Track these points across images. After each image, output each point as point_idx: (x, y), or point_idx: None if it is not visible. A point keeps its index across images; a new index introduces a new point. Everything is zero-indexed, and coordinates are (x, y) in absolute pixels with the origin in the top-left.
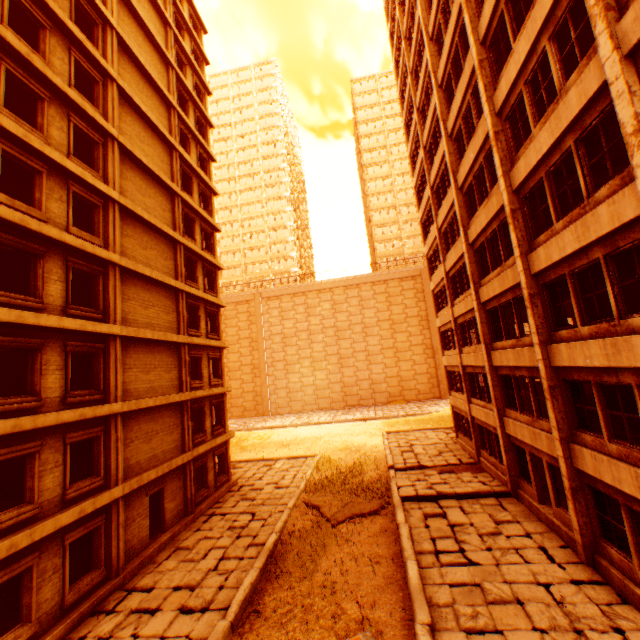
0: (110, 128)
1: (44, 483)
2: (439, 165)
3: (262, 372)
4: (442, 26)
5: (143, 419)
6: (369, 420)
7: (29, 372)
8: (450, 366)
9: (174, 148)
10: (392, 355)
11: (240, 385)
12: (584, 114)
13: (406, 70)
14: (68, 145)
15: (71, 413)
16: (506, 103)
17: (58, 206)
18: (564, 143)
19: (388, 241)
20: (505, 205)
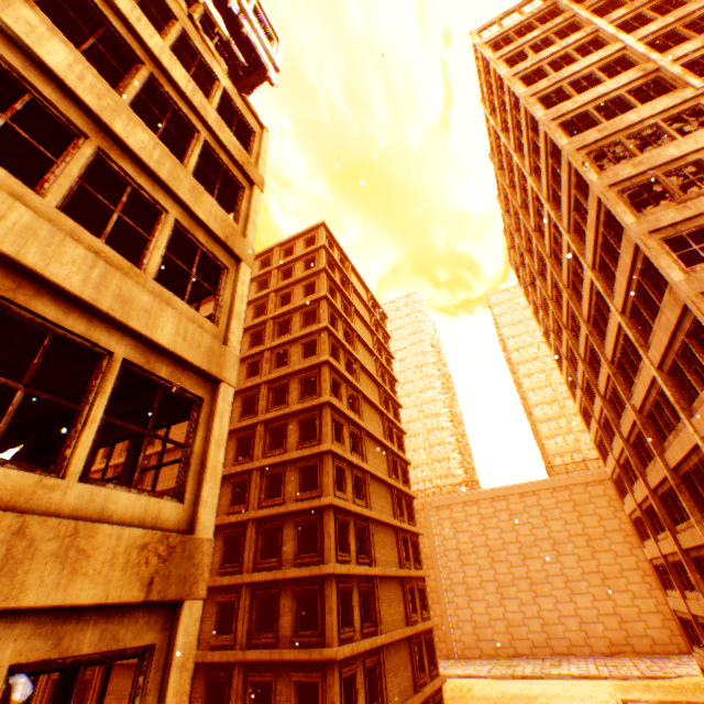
0: (363, 424)
1: (359, 700)
2: (599, 410)
3: (440, 596)
4: (574, 327)
5: (391, 651)
6: (591, 678)
7: (347, 607)
8: (678, 610)
9: (383, 413)
10: (599, 582)
11: None
12: (695, 449)
13: (546, 323)
14: (349, 444)
15: (367, 641)
16: (642, 407)
17: (349, 486)
18: (691, 458)
19: (557, 436)
20: (668, 478)
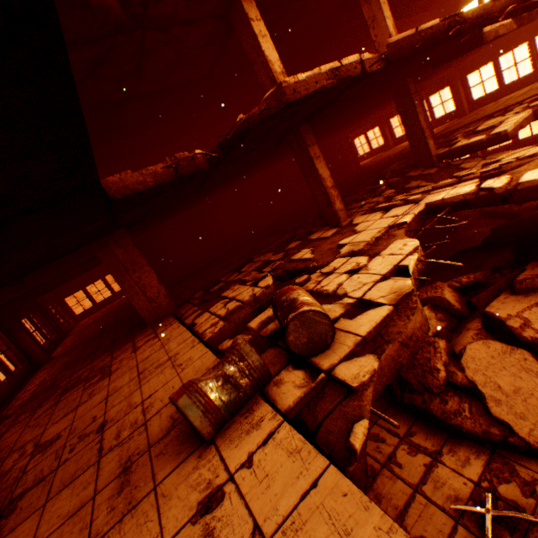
0: None
1: None
2: None
3: None
4: None
5: None
6: None
7: None
8: None
9: None
10: None
11: None
12: None
13: None
14: None
15: None
16: None
17: None
18: None
19: None
20: None
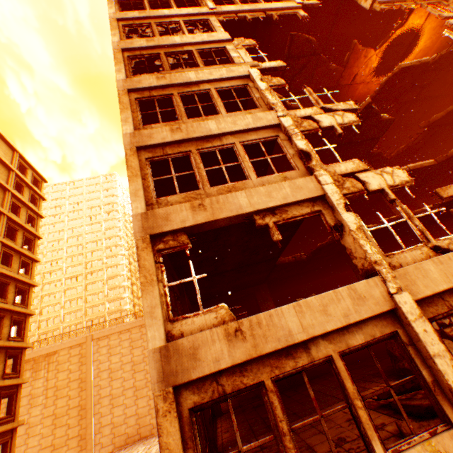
0: None
1: None
2: None
3: (88, 412)
4: None
5: None
6: None
7: None
8: None
9: None
10: None
11: (65, 431)
12: None
13: None
14: None
15: None
16: None
17: None
18: None
19: None
20: None
